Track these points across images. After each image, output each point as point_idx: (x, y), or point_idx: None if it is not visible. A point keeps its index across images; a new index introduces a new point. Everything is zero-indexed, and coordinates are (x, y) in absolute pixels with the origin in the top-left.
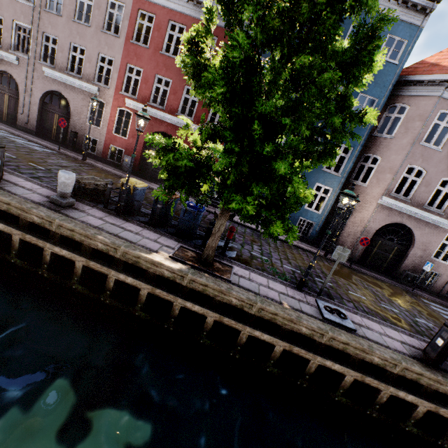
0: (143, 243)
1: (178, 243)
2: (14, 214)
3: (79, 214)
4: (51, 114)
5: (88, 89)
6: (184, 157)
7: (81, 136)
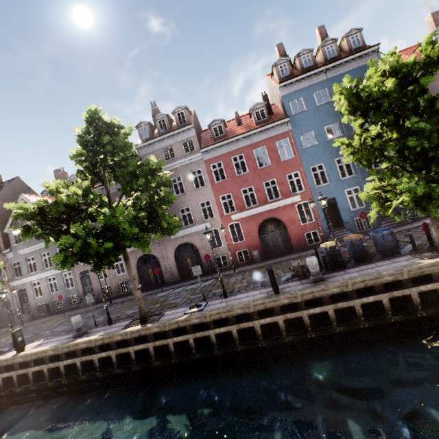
0: (397, 265)
1: (405, 256)
2: (318, 297)
3: (337, 278)
4: (184, 261)
5: (203, 228)
6: (422, 185)
7: (213, 261)
